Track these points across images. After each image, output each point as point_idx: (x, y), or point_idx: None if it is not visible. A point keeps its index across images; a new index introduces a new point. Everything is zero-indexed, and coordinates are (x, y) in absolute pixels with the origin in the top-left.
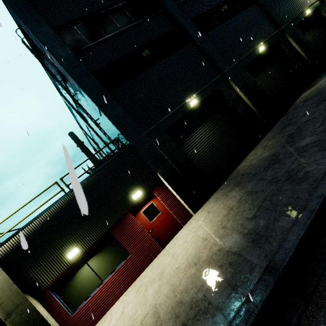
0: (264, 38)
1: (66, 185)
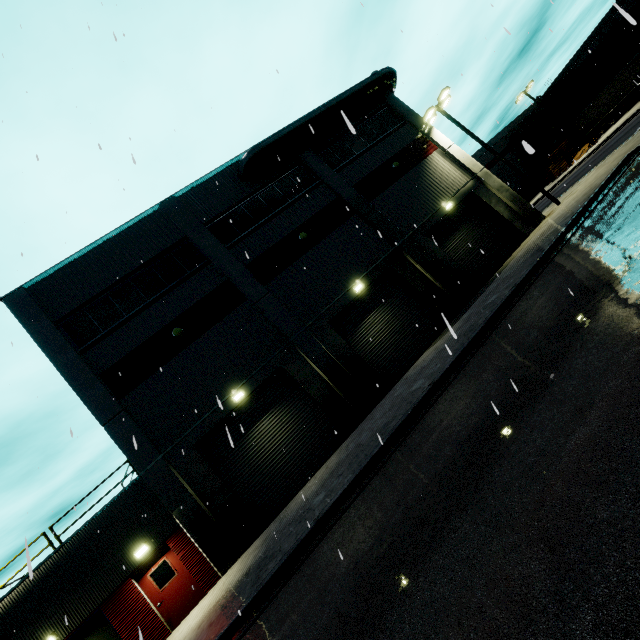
0: (366, 268)
1: (57, 536)
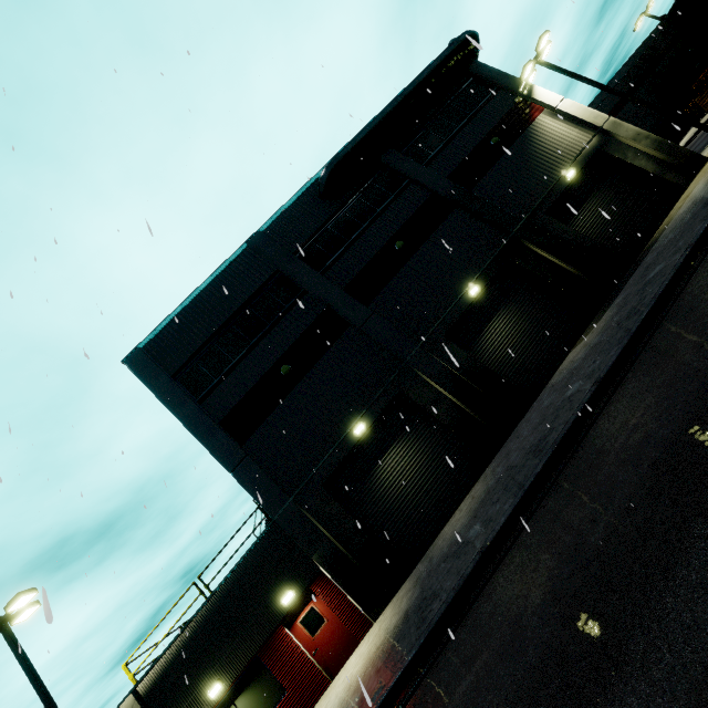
0: (479, 267)
1: (206, 585)
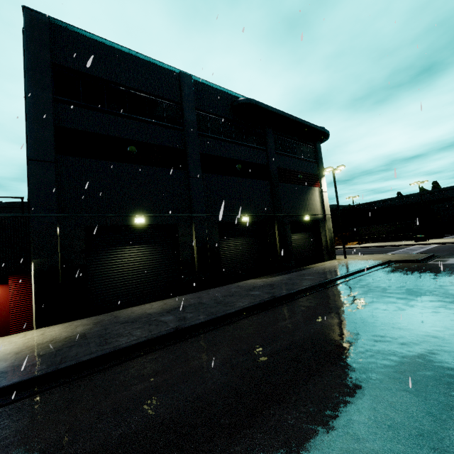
0: (255, 212)
1: None
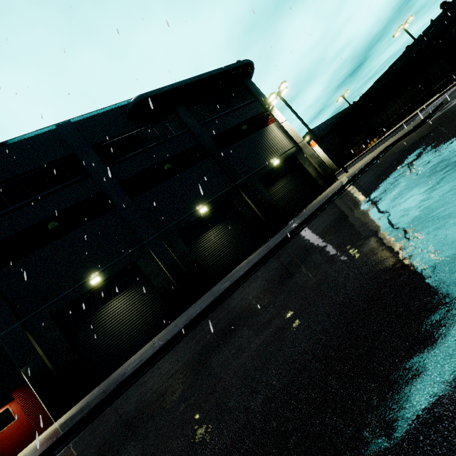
0: (211, 196)
1: None
